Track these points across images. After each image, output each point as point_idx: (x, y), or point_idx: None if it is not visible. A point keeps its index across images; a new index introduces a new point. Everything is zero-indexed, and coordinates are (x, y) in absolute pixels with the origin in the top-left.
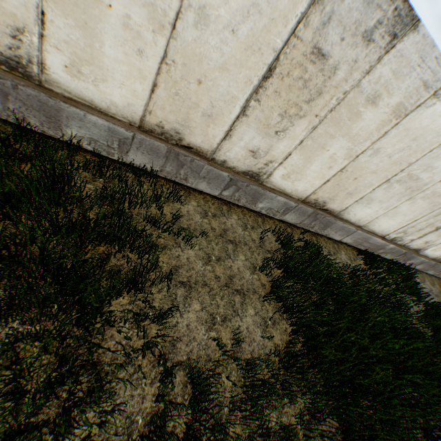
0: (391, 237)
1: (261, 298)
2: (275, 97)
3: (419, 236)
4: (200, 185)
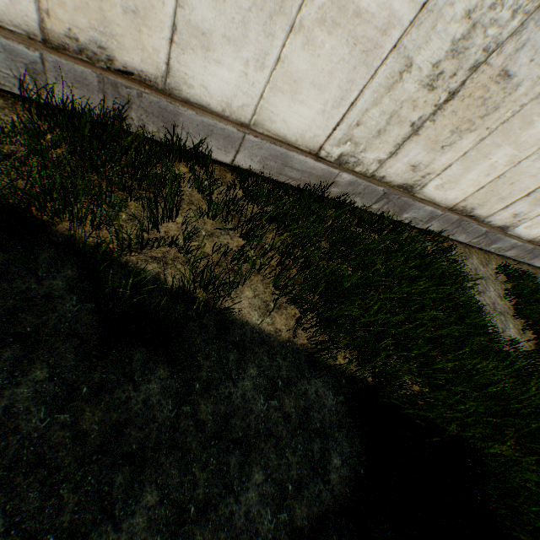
0: None
1: (510, 317)
2: None
3: None
4: (459, 237)
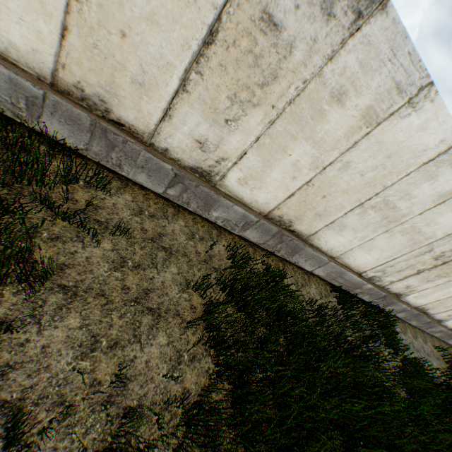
0: (369, 275)
1: (184, 323)
2: (220, 73)
3: (400, 278)
4: (138, 176)
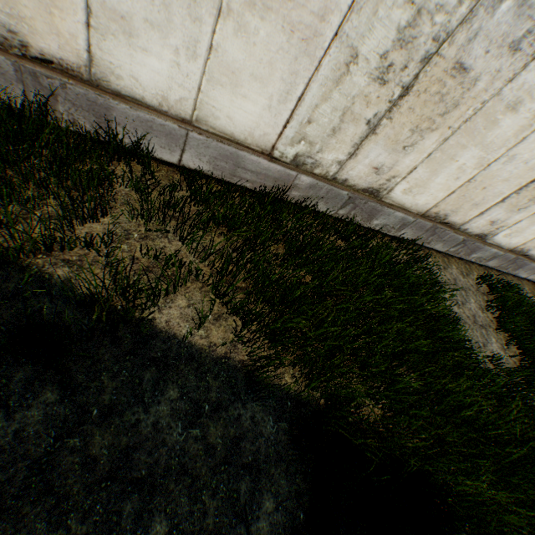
0: None
1: (493, 330)
2: (530, 190)
3: None
4: (436, 245)
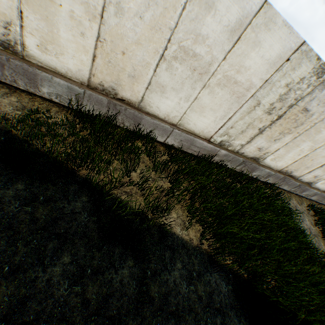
0: None
1: (320, 238)
2: None
3: None
4: (284, 187)
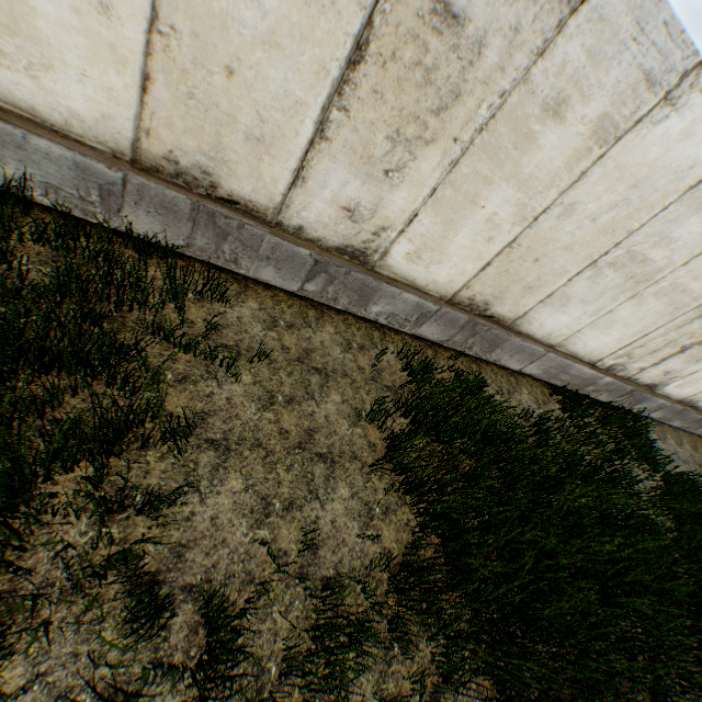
0: (607, 364)
1: (366, 467)
2: (375, 103)
3: (654, 361)
4: (262, 272)
